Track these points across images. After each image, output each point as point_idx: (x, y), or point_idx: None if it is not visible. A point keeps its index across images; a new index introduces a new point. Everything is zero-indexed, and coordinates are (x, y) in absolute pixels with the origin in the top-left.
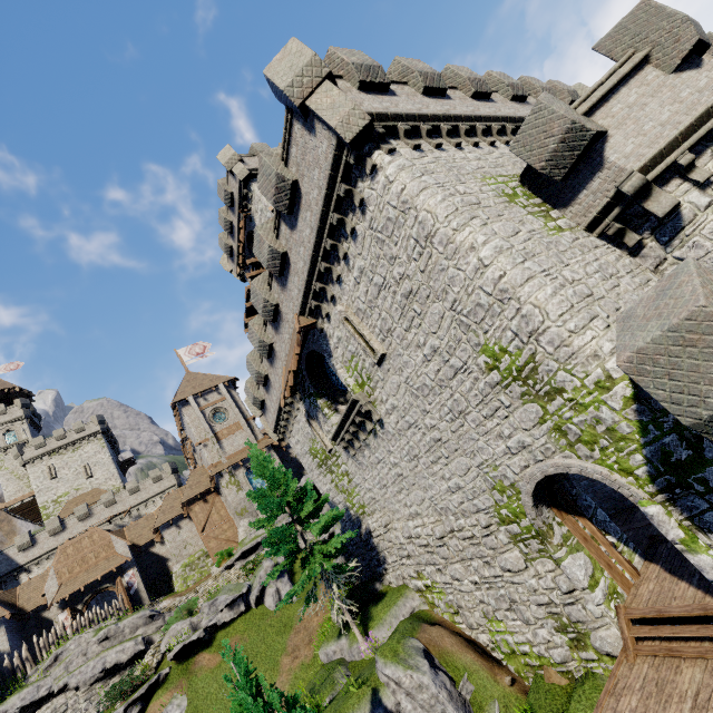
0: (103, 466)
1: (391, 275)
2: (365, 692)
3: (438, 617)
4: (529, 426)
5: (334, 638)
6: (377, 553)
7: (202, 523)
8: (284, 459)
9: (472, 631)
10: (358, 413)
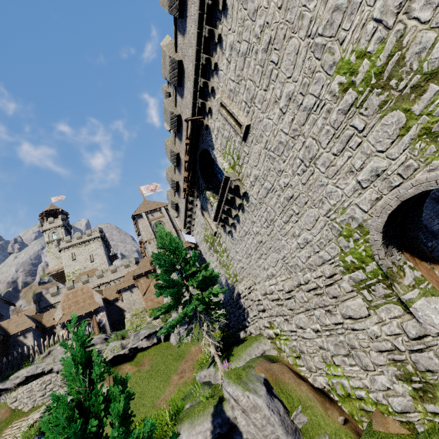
0: (99, 256)
1: (253, 34)
2: (210, 403)
3: (283, 359)
4: (386, 144)
5: (206, 367)
6: (243, 310)
7: (144, 290)
8: (198, 258)
9: (311, 373)
10: (230, 191)
